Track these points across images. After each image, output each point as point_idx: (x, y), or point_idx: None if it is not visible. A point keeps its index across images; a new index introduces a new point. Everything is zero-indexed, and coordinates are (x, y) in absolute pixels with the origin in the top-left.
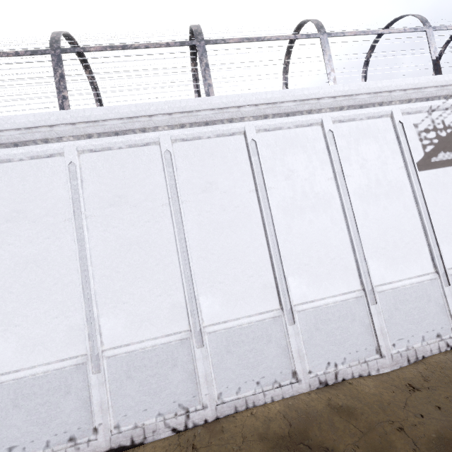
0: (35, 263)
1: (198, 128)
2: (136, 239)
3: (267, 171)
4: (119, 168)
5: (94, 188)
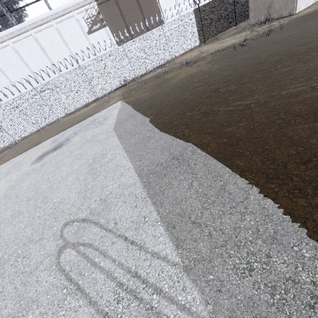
0: (1, 86)
1: (17, 37)
2: (21, 74)
3: (44, 46)
4: (3, 56)
5: (1, 63)
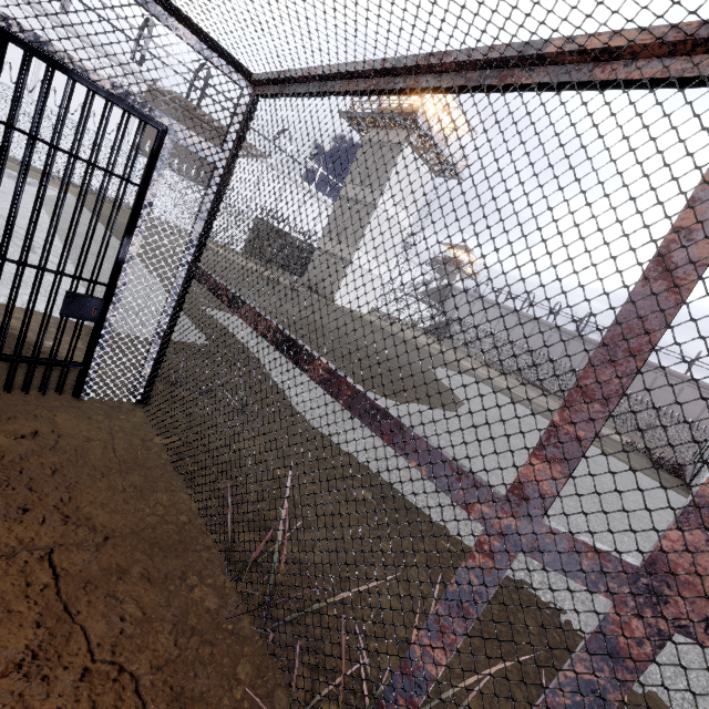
0: None
1: None
2: None
3: None
4: None
5: None
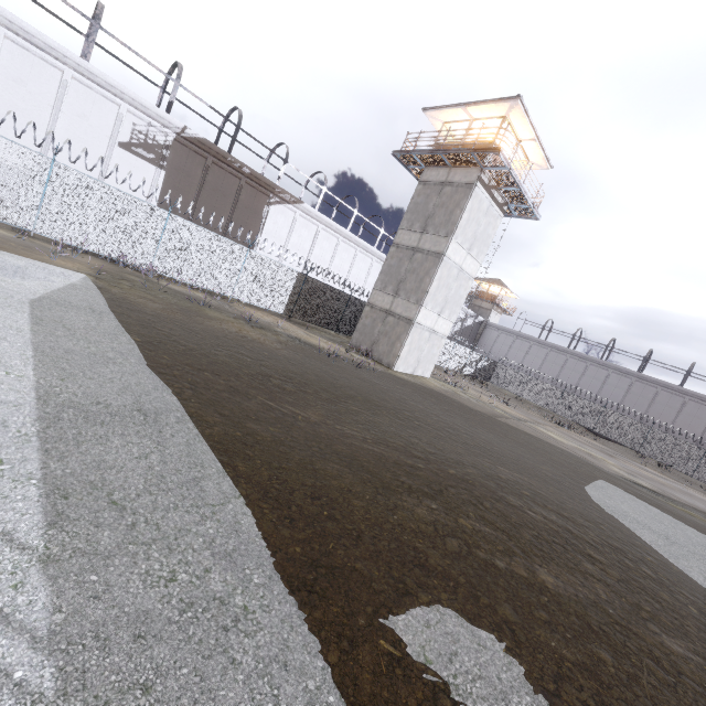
0: None
1: None
2: None
3: (1, 66)
4: None
5: None
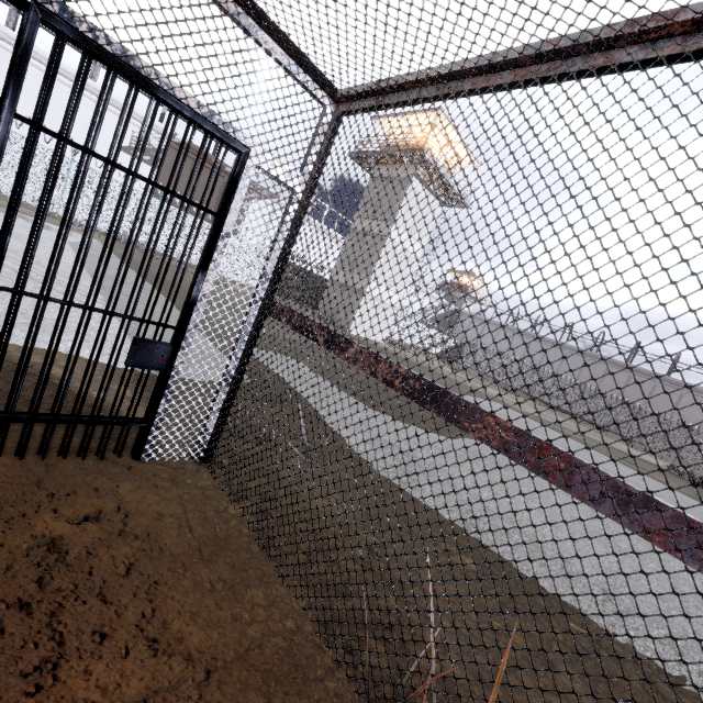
0: None
1: None
2: None
3: (27, 87)
4: None
5: None
